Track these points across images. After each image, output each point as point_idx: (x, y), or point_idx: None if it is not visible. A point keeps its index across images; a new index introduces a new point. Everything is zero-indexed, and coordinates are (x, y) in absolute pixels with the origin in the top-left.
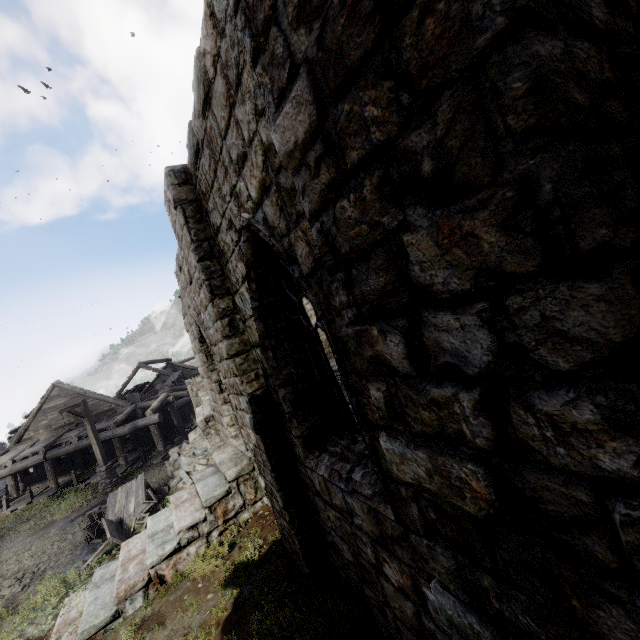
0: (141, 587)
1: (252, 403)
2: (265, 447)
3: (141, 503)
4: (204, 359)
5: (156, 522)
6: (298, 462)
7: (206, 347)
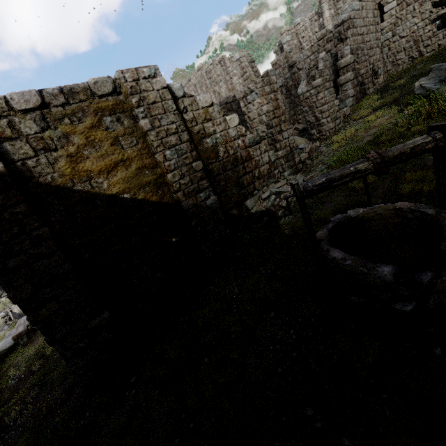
0: (25, 333)
1: None
2: None
3: None
4: None
5: None
6: None
7: None
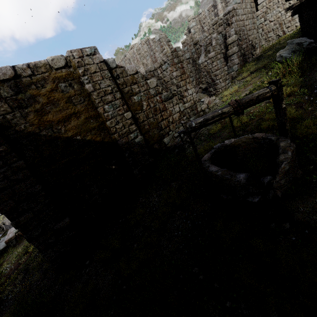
0: (14, 238)
1: None
2: None
3: None
4: None
5: None
6: None
7: None
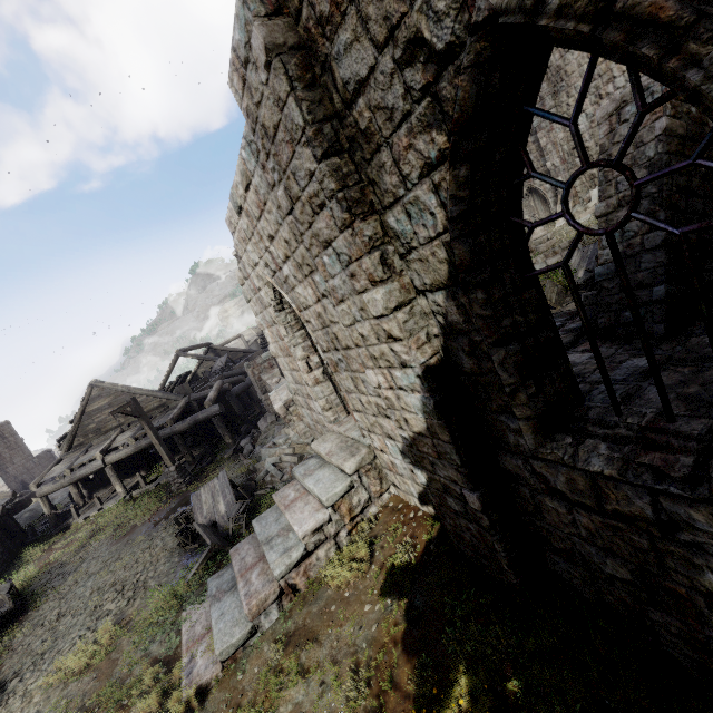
0: (274, 600)
1: (427, 377)
2: (451, 436)
3: (232, 503)
4: (283, 332)
5: (265, 526)
6: (506, 452)
7: (284, 317)
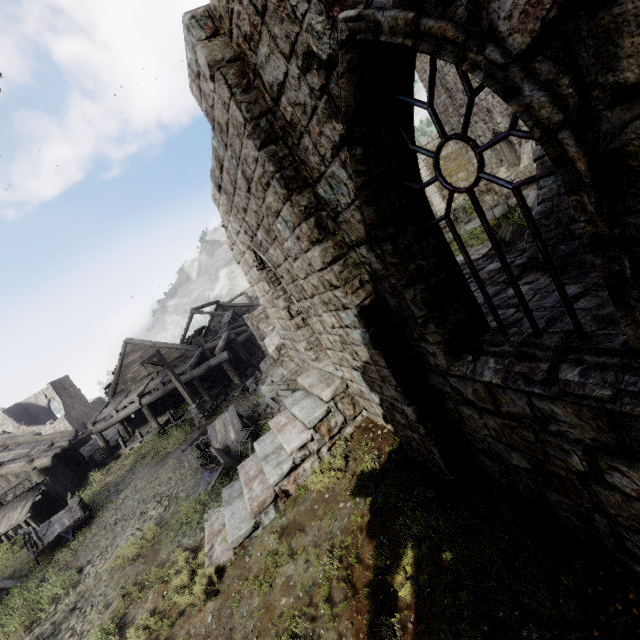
0: (270, 502)
1: (362, 316)
2: (386, 362)
3: (239, 431)
4: (266, 288)
5: (263, 446)
6: (431, 372)
7: (266, 274)
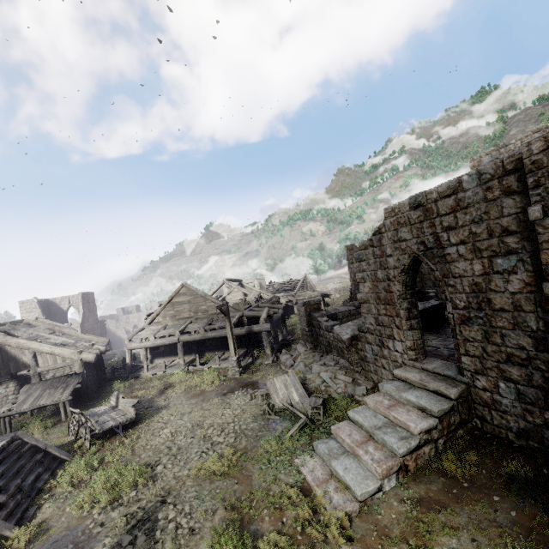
0: (395, 470)
1: None
2: None
3: (304, 395)
4: (398, 288)
5: (365, 417)
6: None
7: (405, 278)
